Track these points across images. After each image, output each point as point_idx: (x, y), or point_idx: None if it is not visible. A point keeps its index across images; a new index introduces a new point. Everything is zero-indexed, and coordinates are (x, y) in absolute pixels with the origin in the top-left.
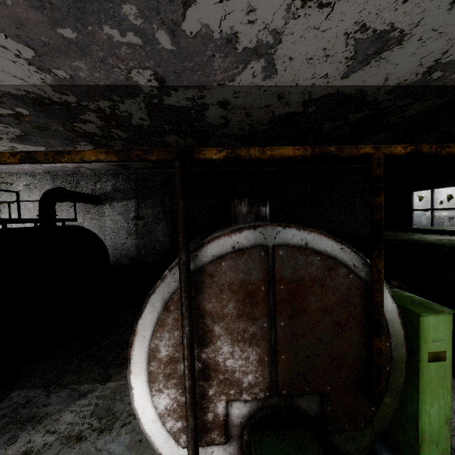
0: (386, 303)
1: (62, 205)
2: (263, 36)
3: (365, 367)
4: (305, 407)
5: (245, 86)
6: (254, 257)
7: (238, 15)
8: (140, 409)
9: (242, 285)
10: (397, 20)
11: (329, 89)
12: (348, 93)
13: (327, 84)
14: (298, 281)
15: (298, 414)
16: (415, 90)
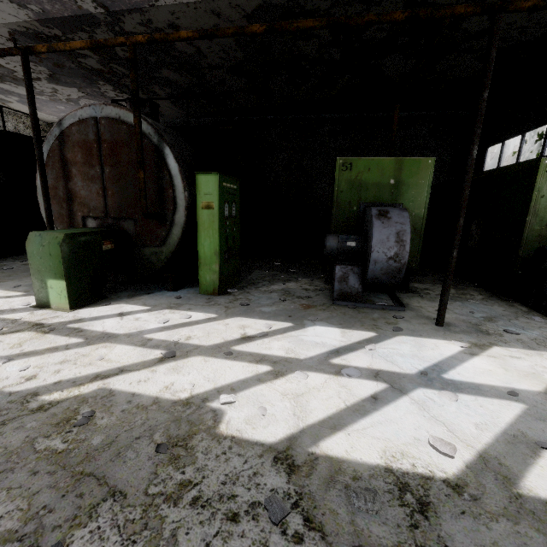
0: (171, 163)
1: None
2: None
3: (157, 205)
4: (127, 228)
5: (174, 5)
6: (89, 125)
7: None
8: (45, 216)
9: (84, 143)
10: None
11: (254, 0)
12: (277, 3)
13: None
14: (114, 143)
15: (123, 231)
16: None
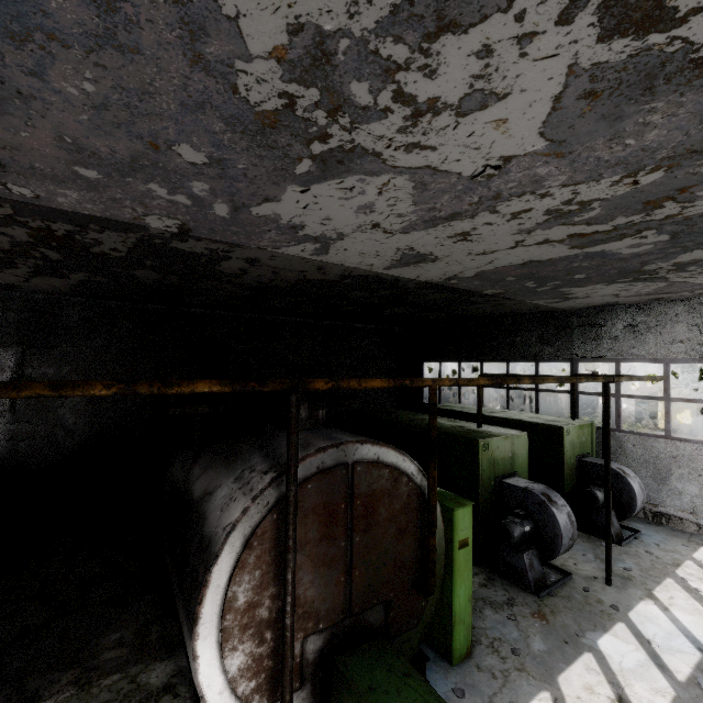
0: None
1: None
2: (329, 233)
3: (418, 566)
4: (372, 620)
5: (288, 254)
6: (337, 476)
7: (314, 218)
8: (205, 682)
9: (325, 506)
10: (435, 252)
11: (370, 273)
12: (385, 278)
13: (369, 270)
14: (372, 495)
15: (367, 629)
16: (437, 286)
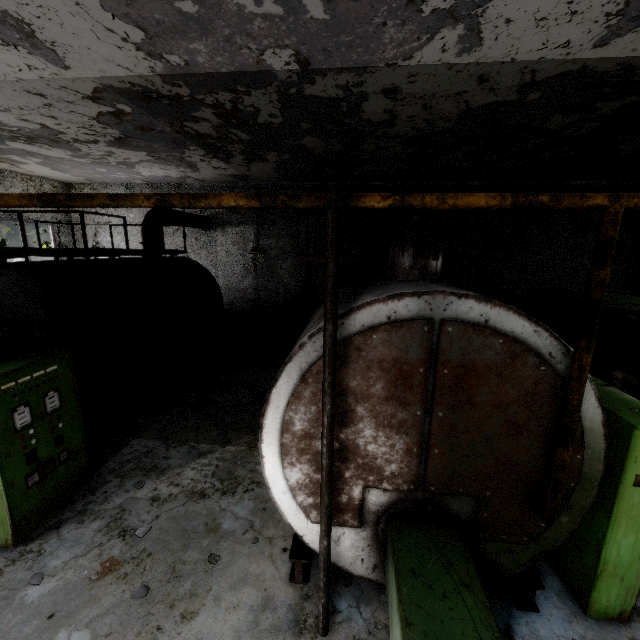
0: (587, 407)
1: (166, 229)
2: None
3: (541, 478)
4: (455, 508)
5: (428, 65)
6: (414, 332)
7: None
8: (270, 479)
9: (395, 364)
10: None
11: (568, 65)
12: (601, 70)
13: (566, 58)
14: (468, 367)
15: (447, 514)
16: None
